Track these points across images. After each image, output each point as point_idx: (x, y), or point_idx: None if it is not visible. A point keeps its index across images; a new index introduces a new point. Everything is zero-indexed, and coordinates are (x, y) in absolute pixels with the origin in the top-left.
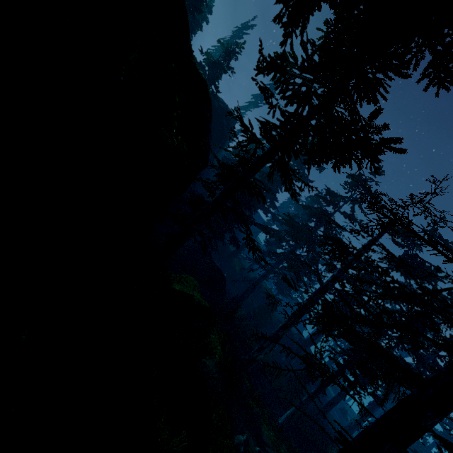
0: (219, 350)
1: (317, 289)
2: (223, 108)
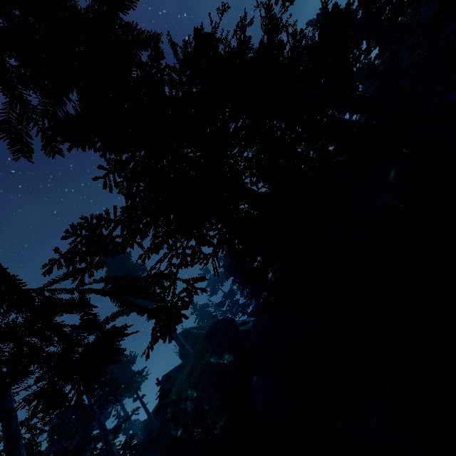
0: None
1: None
2: None
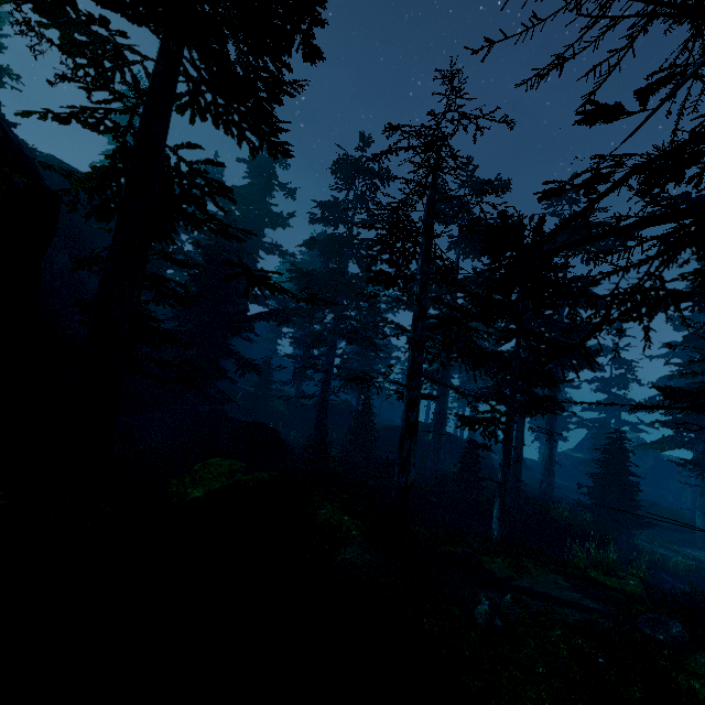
0: (349, 521)
1: (413, 318)
2: (56, 168)
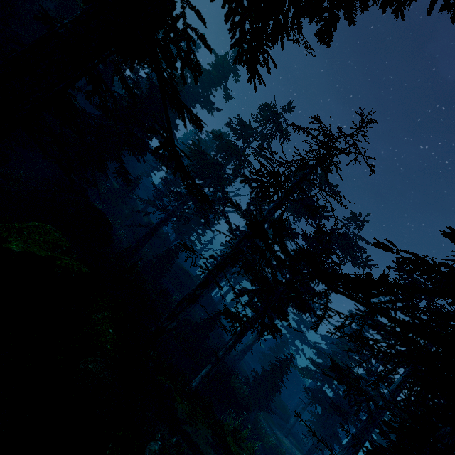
0: (111, 334)
1: (243, 234)
2: None
